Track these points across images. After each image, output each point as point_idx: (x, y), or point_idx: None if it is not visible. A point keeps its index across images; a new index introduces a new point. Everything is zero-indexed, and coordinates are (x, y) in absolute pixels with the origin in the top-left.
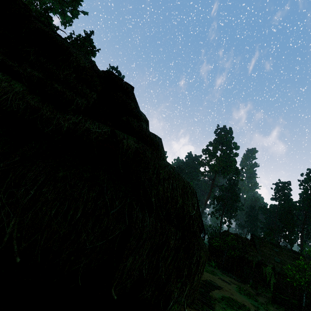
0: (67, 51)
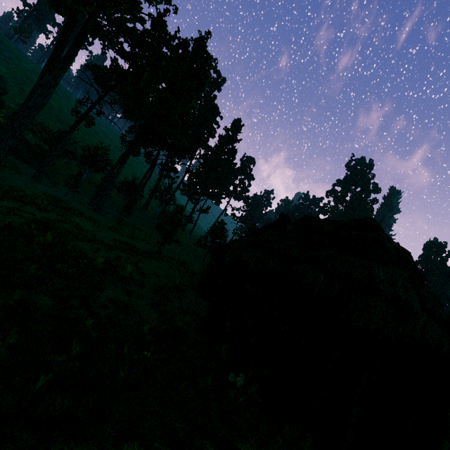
0: (410, 261)
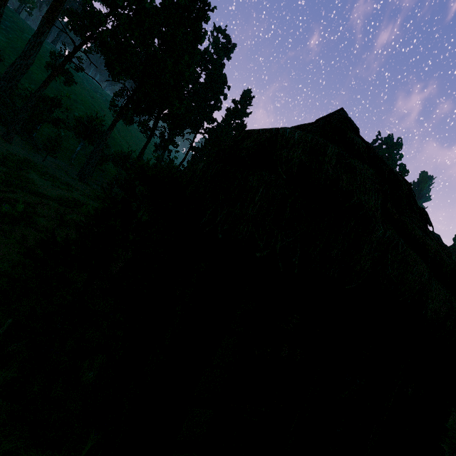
0: (401, 182)
